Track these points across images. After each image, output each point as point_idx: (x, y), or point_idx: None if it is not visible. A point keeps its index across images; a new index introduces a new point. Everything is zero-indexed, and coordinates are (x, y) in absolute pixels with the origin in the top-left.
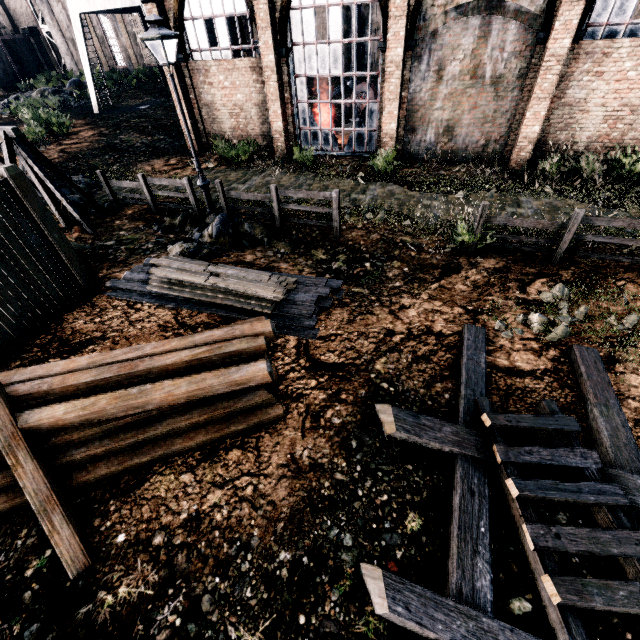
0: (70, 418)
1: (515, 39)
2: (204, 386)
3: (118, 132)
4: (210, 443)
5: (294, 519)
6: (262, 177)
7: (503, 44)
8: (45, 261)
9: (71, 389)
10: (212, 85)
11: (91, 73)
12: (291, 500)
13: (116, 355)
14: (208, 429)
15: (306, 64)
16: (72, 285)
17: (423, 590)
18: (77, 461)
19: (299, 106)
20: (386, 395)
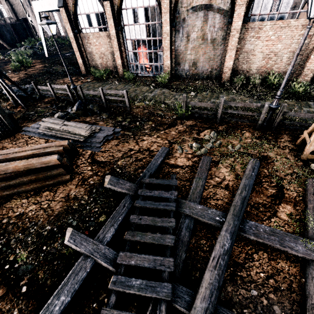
0: None
1: (219, 22)
2: (30, 163)
3: (52, 65)
4: (38, 188)
5: (58, 216)
6: (109, 85)
7: (214, 24)
8: None
9: None
10: (91, 44)
11: (44, 39)
12: (60, 209)
13: (3, 152)
14: (37, 183)
15: (130, 34)
16: (5, 128)
17: (84, 236)
18: None
19: (129, 53)
20: (116, 173)
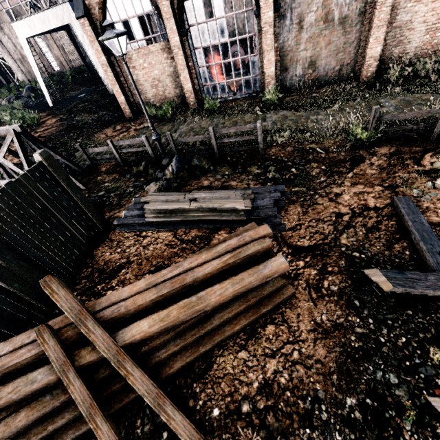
0: (154, 330)
1: None
2: (245, 284)
3: (73, 115)
4: (249, 325)
5: (342, 370)
6: (186, 125)
7: None
8: (75, 216)
9: (141, 307)
10: (135, 68)
11: (42, 79)
12: (332, 356)
13: (164, 274)
14: (245, 315)
15: (201, 38)
16: (94, 229)
17: None
18: (161, 360)
19: (200, 70)
20: (361, 261)
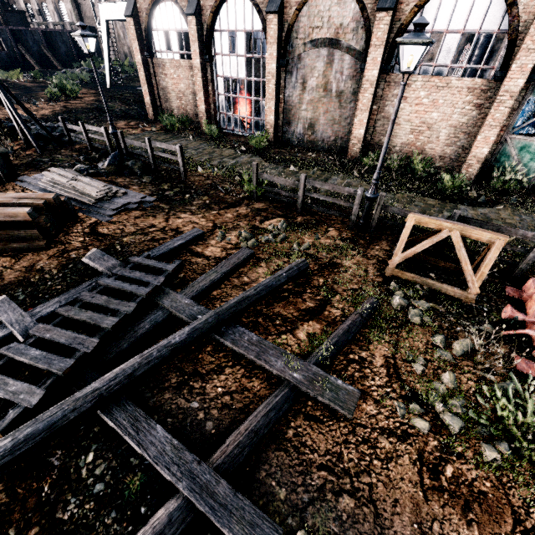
0: None
1: (349, 67)
2: None
3: (109, 100)
4: None
5: (6, 286)
6: (179, 140)
7: (342, 69)
8: None
9: None
10: (166, 76)
11: (108, 60)
12: (13, 279)
13: None
14: None
15: (224, 68)
16: None
17: (15, 305)
18: None
19: (219, 97)
20: (113, 251)
